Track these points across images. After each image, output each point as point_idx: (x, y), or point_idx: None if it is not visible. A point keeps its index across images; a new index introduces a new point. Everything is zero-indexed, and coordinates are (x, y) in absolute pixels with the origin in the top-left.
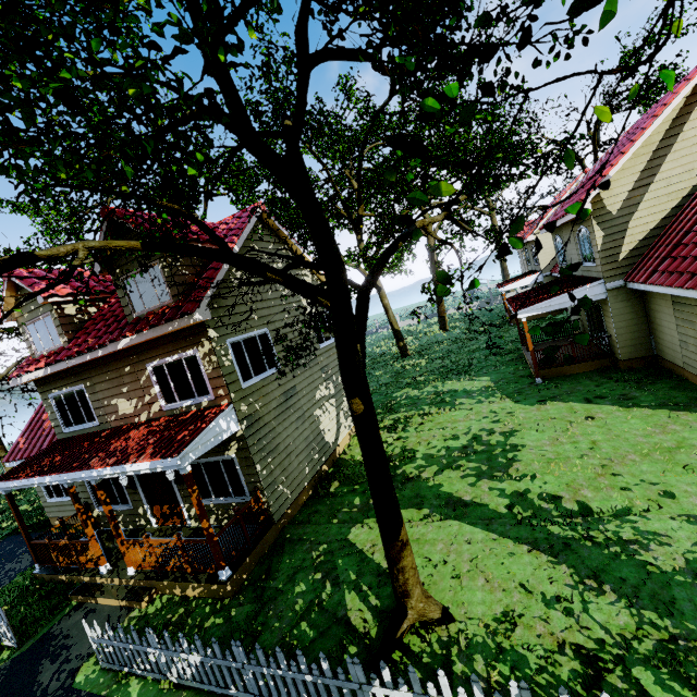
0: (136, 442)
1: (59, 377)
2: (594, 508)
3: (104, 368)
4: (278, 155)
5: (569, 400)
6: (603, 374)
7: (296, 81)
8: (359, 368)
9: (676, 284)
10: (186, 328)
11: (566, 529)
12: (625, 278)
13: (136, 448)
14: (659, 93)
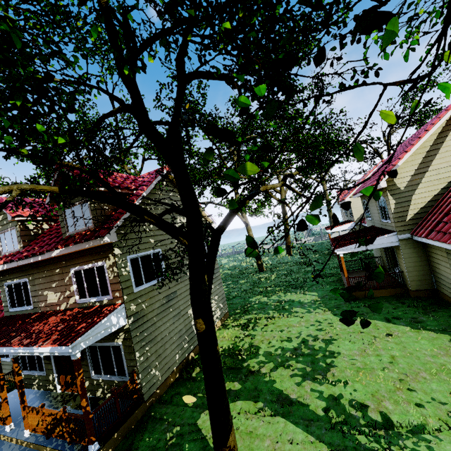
0: (49, 327)
1: (13, 271)
2: (394, 421)
3: (42, 268)
4: (162, 136)
5: (373, 317)
6: (398, 299)
7: (202, 97)
8: (205, 294)
9: (449, 242)
10: (100, 246)
11: (371, 440)
12: (411, 232)
13: (47, 332)
14: (427, 118)
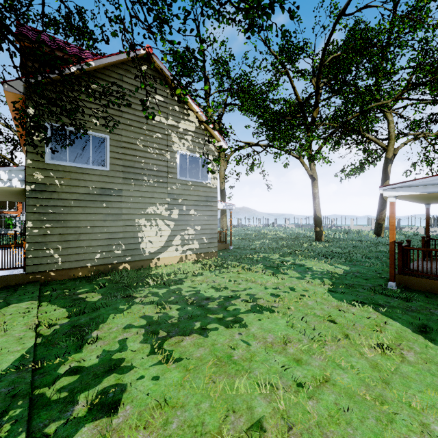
0: None
1: None
2: None
3: None
4: None
5: (394, 315)
6: None
7: None
8: None
9: None
10: None
11: None
12: None
13: None
14: None
